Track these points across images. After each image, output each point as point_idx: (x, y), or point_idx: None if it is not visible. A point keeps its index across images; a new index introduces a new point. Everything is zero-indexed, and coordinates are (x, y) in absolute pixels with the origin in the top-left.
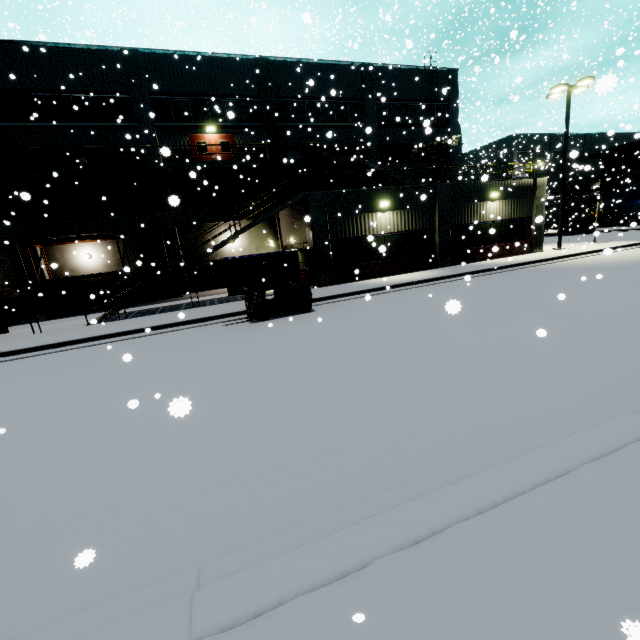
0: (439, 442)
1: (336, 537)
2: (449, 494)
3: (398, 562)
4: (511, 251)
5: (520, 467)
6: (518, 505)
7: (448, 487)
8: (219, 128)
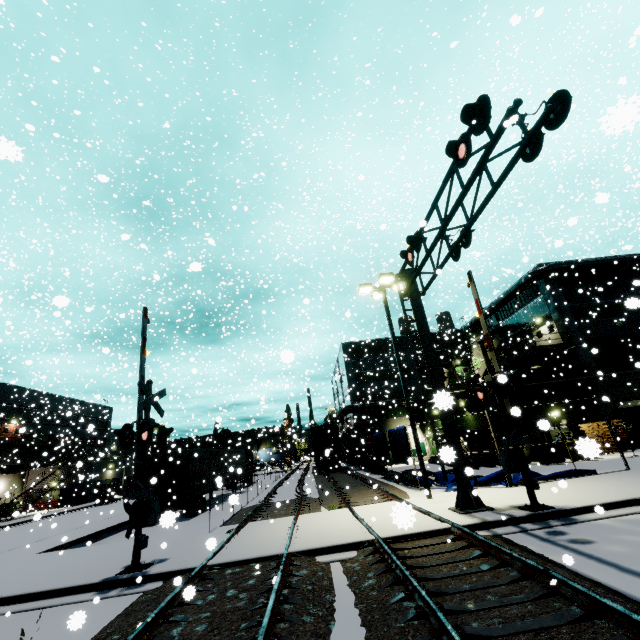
0: None
1: None
2: None
3: None
4: None
5: None
6: None
7: None
8: (17, 421)
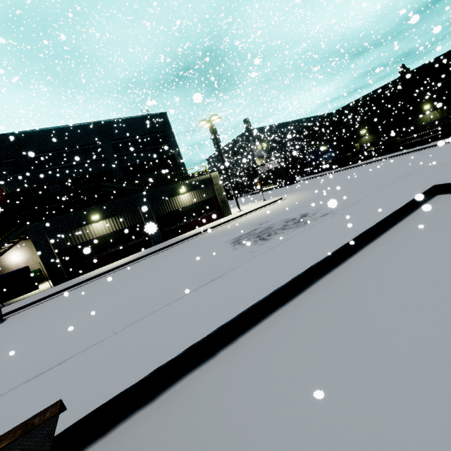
0: None
1: None
2: None
3: None
4: (209, 220)
5: None
6: None
7: None
8: None
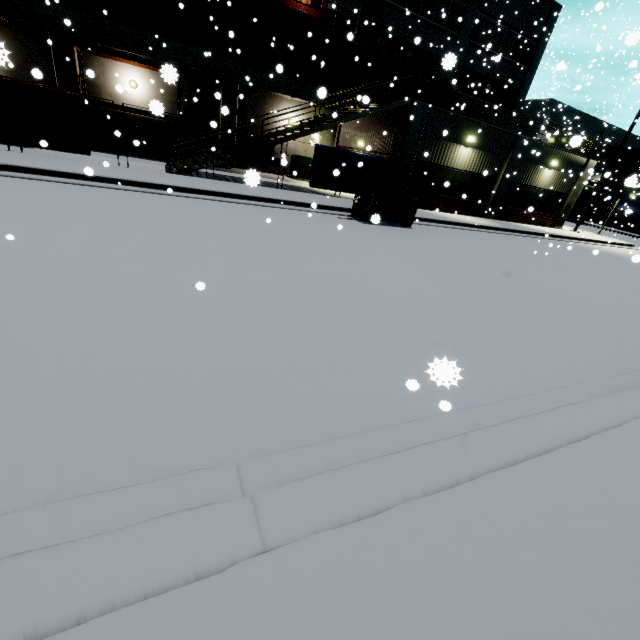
0: None
1: None
2: None
3: None
4: (540, 221)
5: None
6: None
7: None
8: None
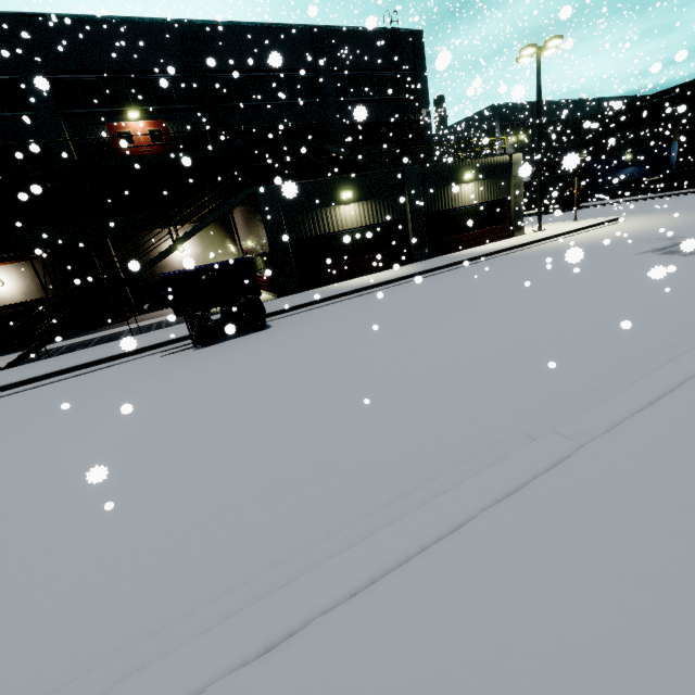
0: (353, 491)
1: (171, 659)
2: (325, 574)
3: (235, 685)
4: (491, 237)
5: (415, 524)
6: (398, 578)
7: (327, 563)
8: (145, 113)
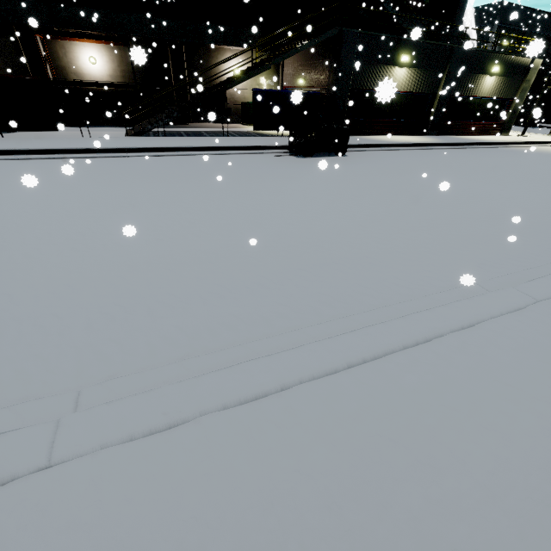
0: None
1: None
2: None
3: None
4: (485, 131)
5: None
6: None
7: None
8: None
